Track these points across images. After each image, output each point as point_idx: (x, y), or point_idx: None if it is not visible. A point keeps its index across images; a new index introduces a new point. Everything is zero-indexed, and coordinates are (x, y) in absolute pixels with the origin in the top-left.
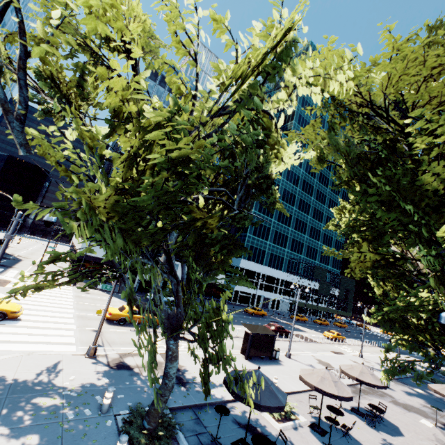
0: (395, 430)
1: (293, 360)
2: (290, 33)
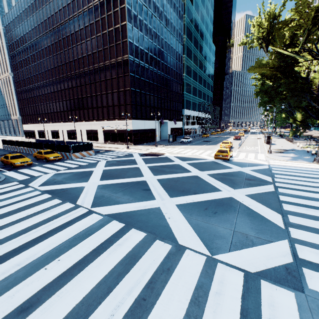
0: None
1: None
2: None
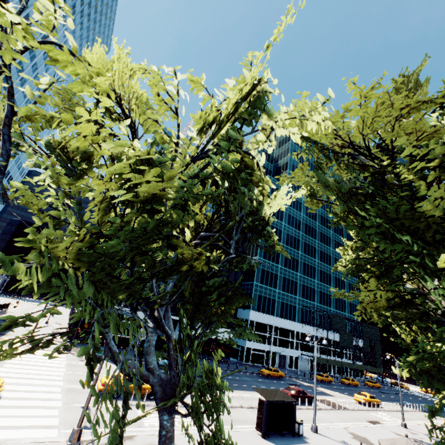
0: None
1: (321, 435)
2: (261, 86)
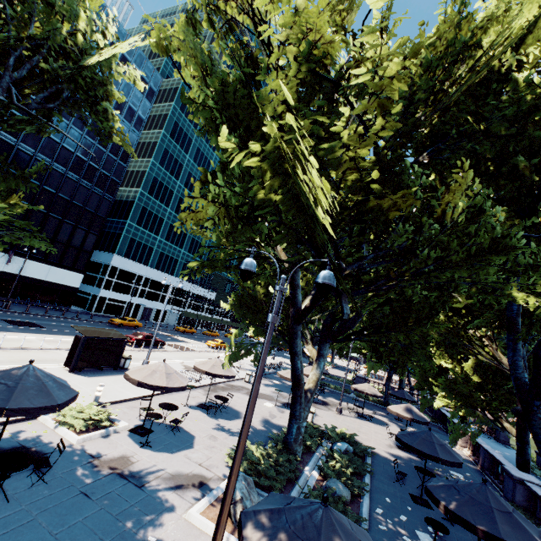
0: (235, 415)
1: None
2: None
